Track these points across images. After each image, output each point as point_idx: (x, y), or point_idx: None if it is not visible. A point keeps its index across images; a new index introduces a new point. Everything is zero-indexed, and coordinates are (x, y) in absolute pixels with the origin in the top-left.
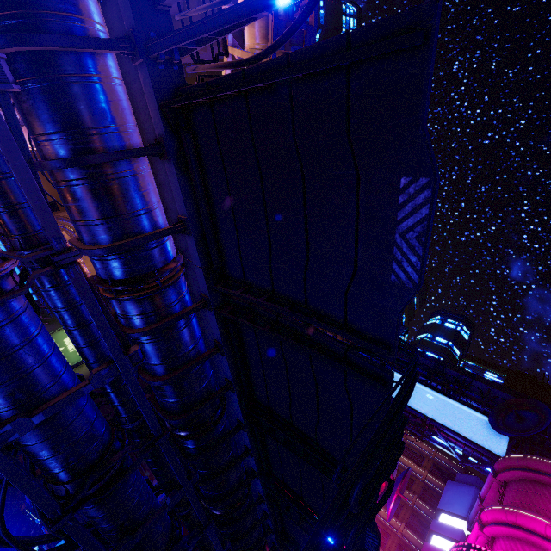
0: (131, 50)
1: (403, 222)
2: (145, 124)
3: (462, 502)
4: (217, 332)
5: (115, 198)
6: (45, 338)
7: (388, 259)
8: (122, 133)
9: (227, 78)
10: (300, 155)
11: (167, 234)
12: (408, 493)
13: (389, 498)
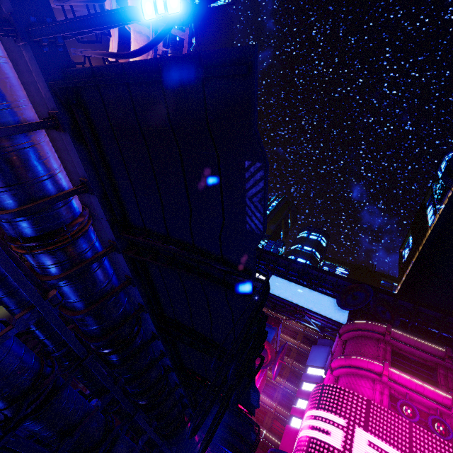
0: (12, 32)
1: (250, 190)
2: (37, 97)
3: (321, 358)
4: (127, 269)
5: (16, 168)
6: None
7: (243, 215)
8: (14, 109)
9: (109, 68)
10: (176, 136)
11: (71, 195)
12: (288, 359)
13: (274, 365)
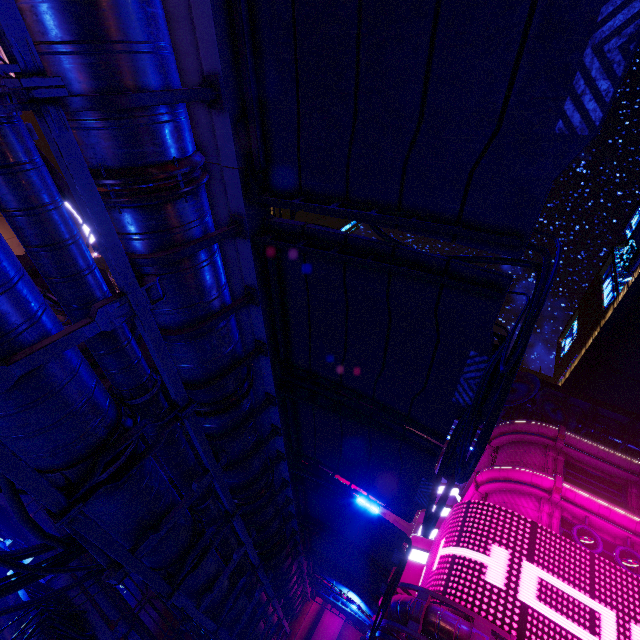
0: None
1: (606, 23)
2: None
3: None
4: (251, 273)
5: (111, 3)
6: (7, 250)
7: (560, 97)
8: None
9: None
10: None
11: (192, 98)
12: None
13: None
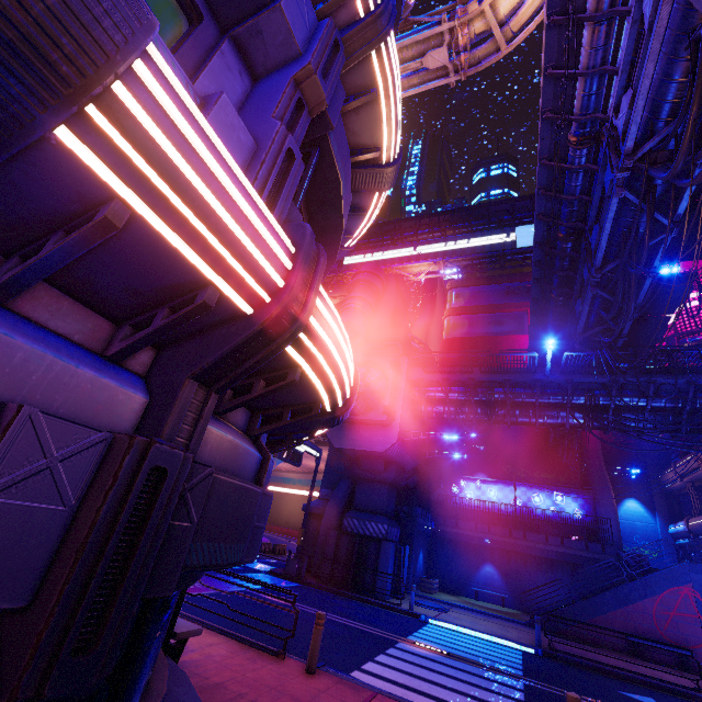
0: None
1: None
2: None
3: None
4: None
5: None
6: None
7: None
8: None
9: None
10: None
11: None
12: None
13: None
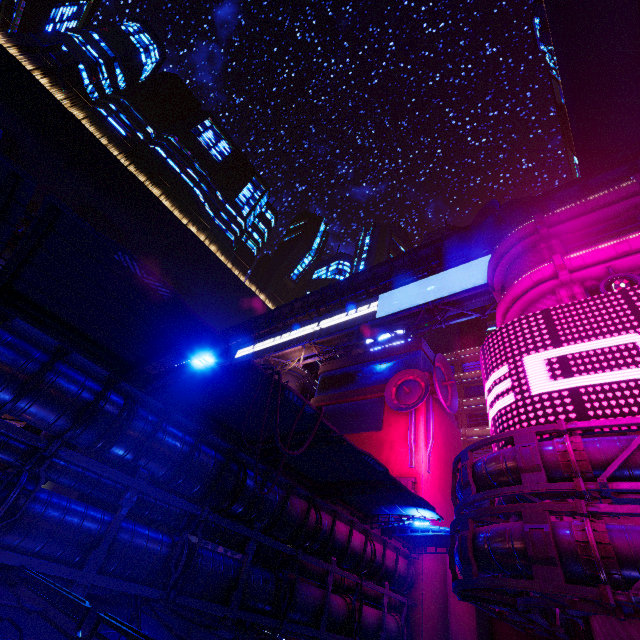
0: None
1: None
2: None
3: None
4: None
5: None
6: None
7: None
8: None
9: None
10: None
11: None
12: None
13: (436, 391)
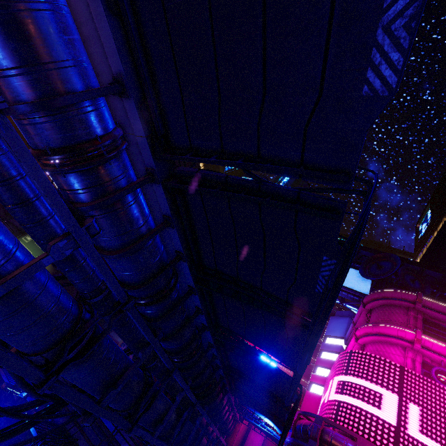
0: None
1: (390, 8)
2: None
3: (341, 328)
4: (165, 206)
5: (36, 38)
6: None
7: (363, 68)
8: None
9: None
10: None
11: (105, 94)
12: None
13: None
